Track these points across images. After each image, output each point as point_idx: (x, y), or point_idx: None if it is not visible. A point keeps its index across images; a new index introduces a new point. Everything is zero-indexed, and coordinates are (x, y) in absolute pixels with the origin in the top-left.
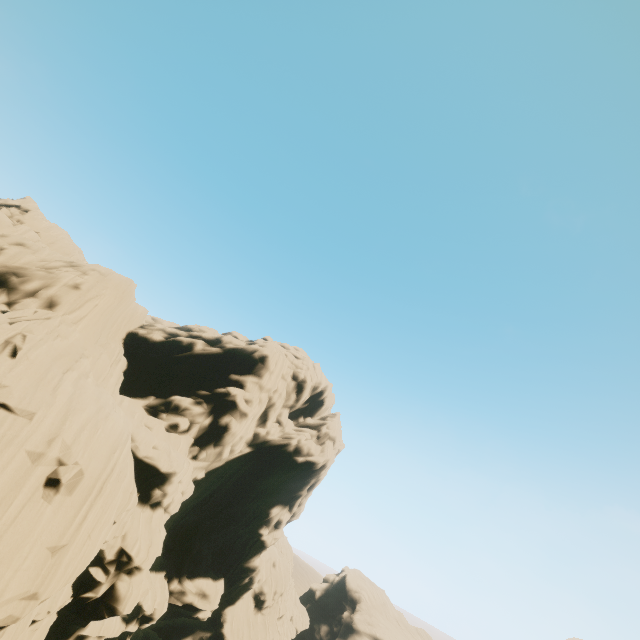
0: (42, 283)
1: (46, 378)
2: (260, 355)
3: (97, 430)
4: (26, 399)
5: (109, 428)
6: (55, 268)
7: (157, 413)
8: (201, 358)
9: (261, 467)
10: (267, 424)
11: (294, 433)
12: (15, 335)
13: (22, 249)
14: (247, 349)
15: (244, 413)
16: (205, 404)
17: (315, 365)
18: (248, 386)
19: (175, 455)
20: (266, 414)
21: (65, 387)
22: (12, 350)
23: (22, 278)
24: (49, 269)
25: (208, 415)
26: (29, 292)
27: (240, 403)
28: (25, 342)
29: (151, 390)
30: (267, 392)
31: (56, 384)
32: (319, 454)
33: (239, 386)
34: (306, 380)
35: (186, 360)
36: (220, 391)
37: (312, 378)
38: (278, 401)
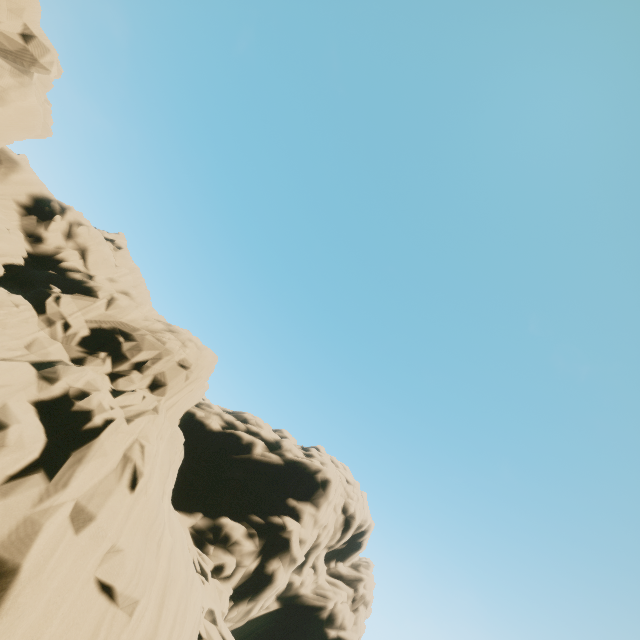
0: (149, 353)
1: (154, 524)
2: (323, 477)
3: (185, 619)
4: (136, 575)
5: (192, 608)
6: (158, 332)
7: (203, 542)
8: (259, 466)
9: (281, 633)
10: (304, 570)
11: (329, 588)
12: (132, 443)
13: (128, 300)
14: (310, 466)
15: (294, 558)
16: (257, 538)
17: (363, 494)
18: (305, 519)
19: (227, 635)
20: (307, 556)
21: (166, 536)
22: (131, 474)
23: (130, 342)
24: (153, 332)
25: (257, 555)
26: (134, 363)
27: (294, 544)
28: (145, 460)
29: (198, 500)
30: (318, 528)
31: (161, 533)
32: (352, 627)
33: (295, 516)
34: (355, 515)
35: (243, 465)
36: (276, 521)
37: (360, 513)
38: (324, 541)
